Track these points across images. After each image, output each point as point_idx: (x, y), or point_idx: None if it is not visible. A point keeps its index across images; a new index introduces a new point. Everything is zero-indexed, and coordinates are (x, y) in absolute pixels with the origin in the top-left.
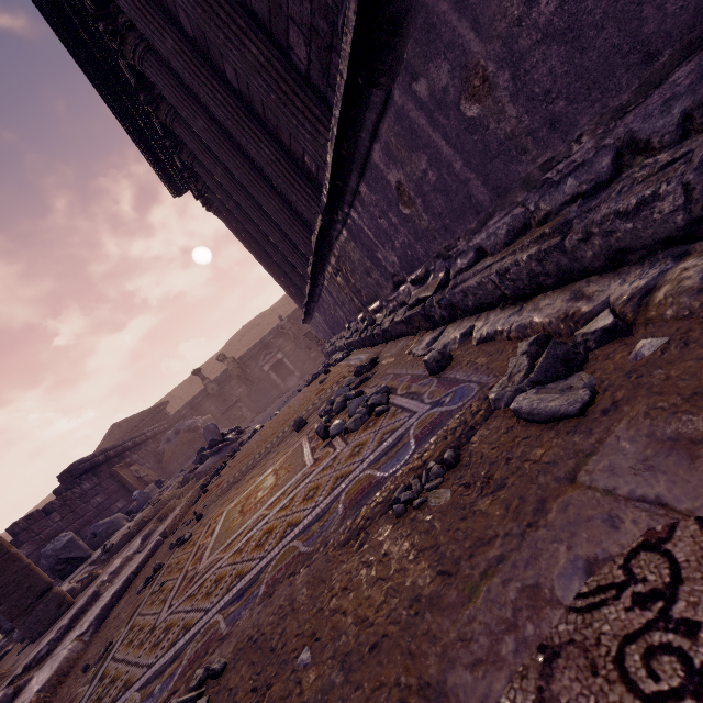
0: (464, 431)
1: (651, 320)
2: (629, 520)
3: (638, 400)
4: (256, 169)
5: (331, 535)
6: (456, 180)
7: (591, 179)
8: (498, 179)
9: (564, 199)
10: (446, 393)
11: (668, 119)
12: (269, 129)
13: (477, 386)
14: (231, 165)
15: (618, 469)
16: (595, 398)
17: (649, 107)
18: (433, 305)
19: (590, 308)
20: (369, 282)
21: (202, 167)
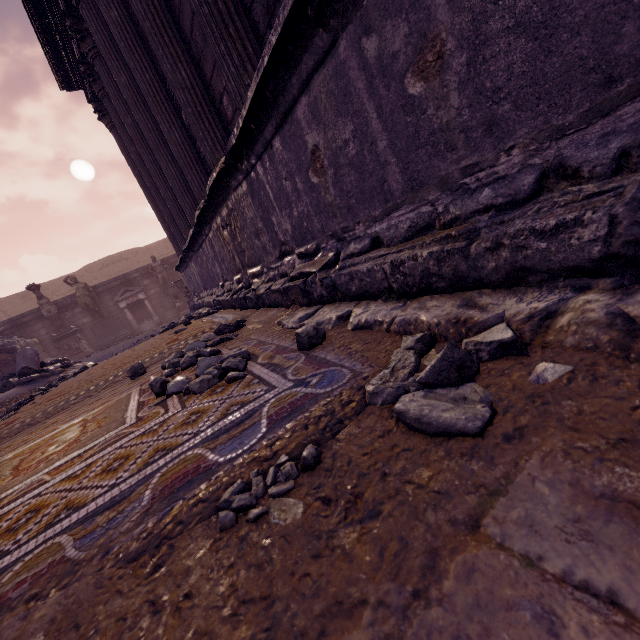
0: (330, 422)
1: (548, 344)
2: (575, 624)
3: (550, 432)
4: (167, 92)
5: (119, 538)
6: (375, 160)
7: (508, 194)
8: (417, 171)
9: (476, 207)
10: (314, 373)
11: (603, 152)
12: (193, 52)
13: (350, 372)
14: (138, 75)
15: (541, 527)
16: (494, 417)
17: (587, 136)
18: (315, 282)
19: (484, 318)
20: (256, 245)
21: (105, 68)
